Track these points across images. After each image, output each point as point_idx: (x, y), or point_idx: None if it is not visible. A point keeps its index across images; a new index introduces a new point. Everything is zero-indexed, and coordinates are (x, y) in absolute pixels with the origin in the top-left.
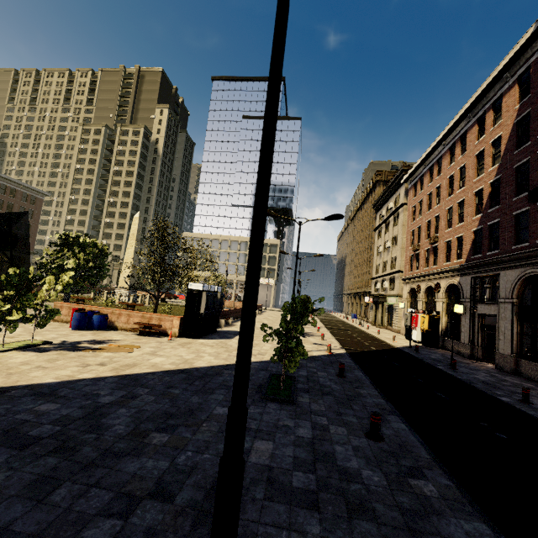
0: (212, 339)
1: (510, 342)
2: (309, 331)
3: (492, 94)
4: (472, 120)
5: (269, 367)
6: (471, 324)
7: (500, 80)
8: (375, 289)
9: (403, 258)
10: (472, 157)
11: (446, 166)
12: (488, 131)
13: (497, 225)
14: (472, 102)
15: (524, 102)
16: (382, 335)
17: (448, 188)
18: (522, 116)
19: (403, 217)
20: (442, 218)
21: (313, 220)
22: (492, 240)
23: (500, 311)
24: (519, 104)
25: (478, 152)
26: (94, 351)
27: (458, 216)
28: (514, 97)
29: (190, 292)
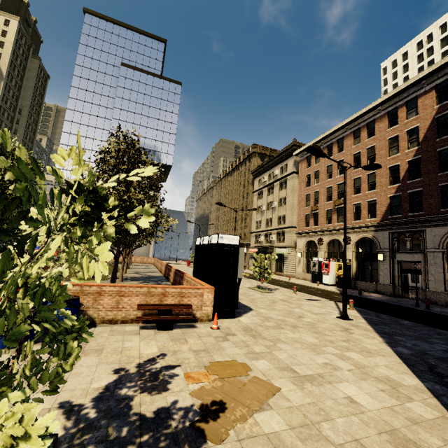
0: (241, 313)
1: (443, 282)
2: (255, 284)
3: (405, 95)
4: (382, 112)
5: (427, 352)
6: (391, 269)
7: (416, 85)
8: (255, 241)
9: (293, 216)
10: (383, 140)
11: (350, 145)
12: (402, 122)
13: (415, 193)
14: (388, 98)
15: (445, 104)
16: (295, 281)
17: (353, 163)
18: (443, 114)
19: (293, 183)
20: (348, 186)
21: (355, 167)
22: (411, 204)
23: (428, 258)
24: (440, 105)
25: (391, 137)
26: (234, 425)
27: (368, 184)
28: (431, 100)
29: (221, 248)
